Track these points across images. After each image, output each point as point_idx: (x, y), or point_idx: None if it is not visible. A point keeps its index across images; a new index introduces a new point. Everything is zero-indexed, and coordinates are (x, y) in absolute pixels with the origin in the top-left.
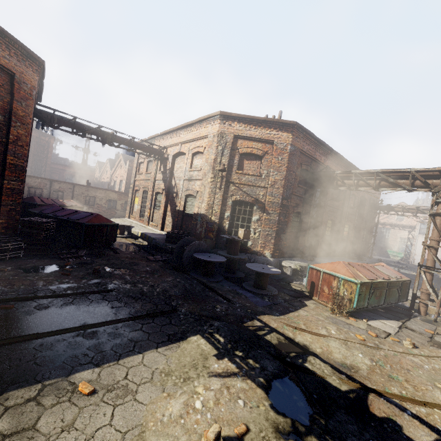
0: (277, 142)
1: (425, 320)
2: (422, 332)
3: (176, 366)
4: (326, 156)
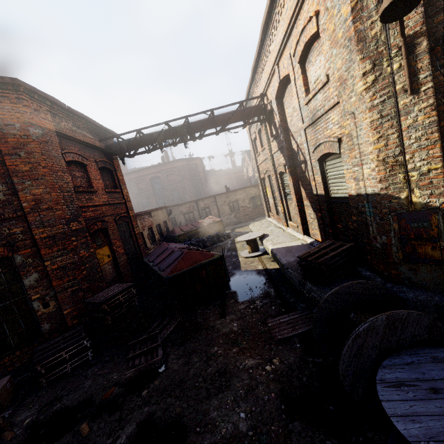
0: None
1: None
2: None
3: None
4: None
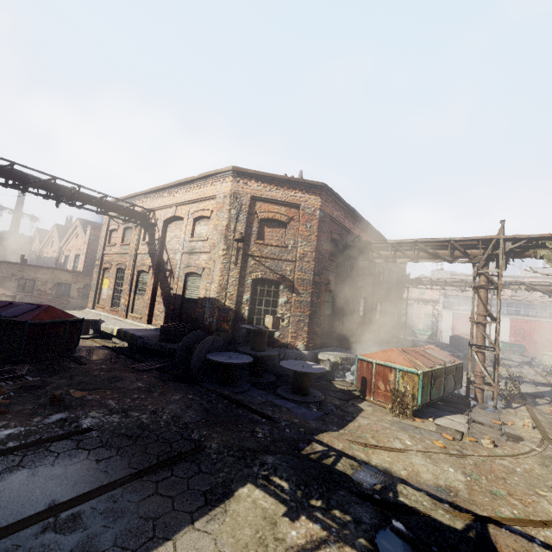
0: (304, 207)
1: (486, 409)
2: (491, 424)
3: (234, 551)
4: (355, 223)
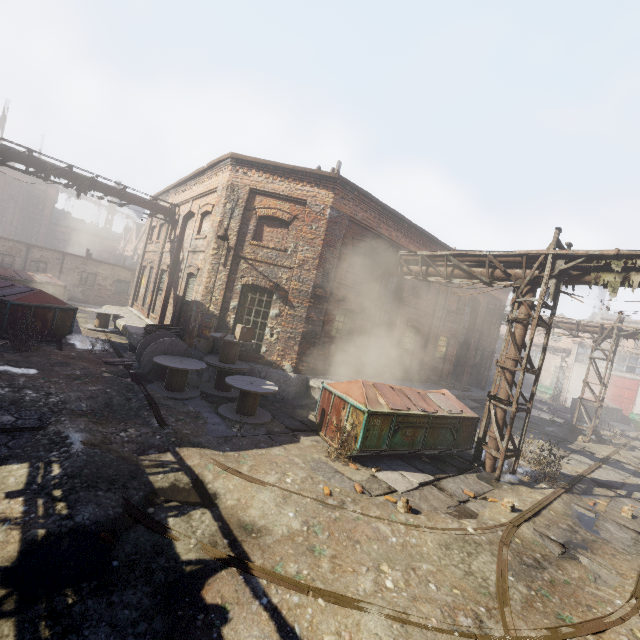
0: (311, 203)
1: (483, 478)
2: (456, 493)
3: None
4: (400, 230)
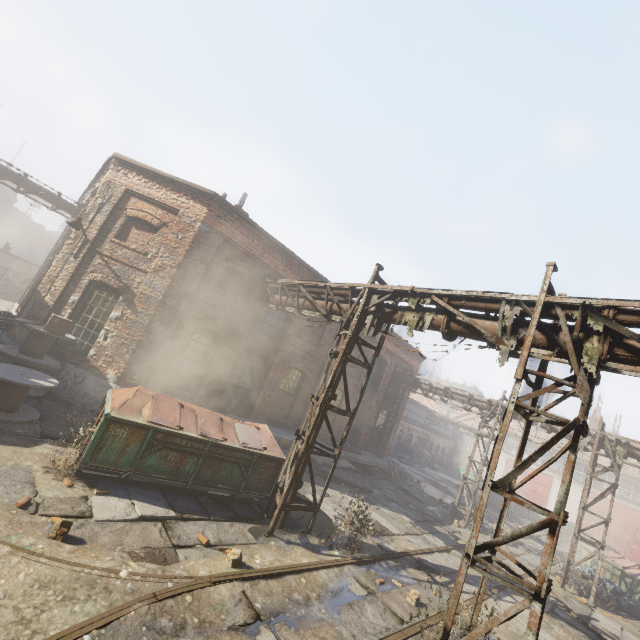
0: (183, 214)
1: (254, 530)
2: (183, 536)
3: None
4: (290, 266)
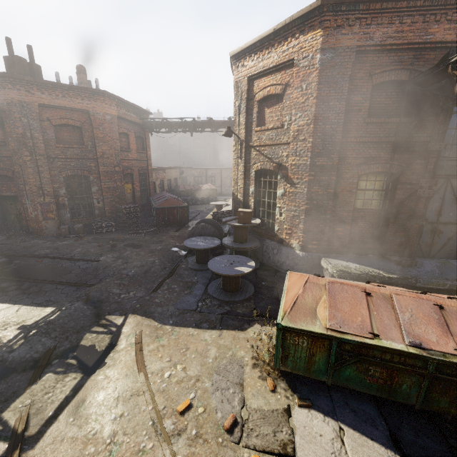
0: (298, 60)
1: None
2: None
3: (3, 320)
4: None
